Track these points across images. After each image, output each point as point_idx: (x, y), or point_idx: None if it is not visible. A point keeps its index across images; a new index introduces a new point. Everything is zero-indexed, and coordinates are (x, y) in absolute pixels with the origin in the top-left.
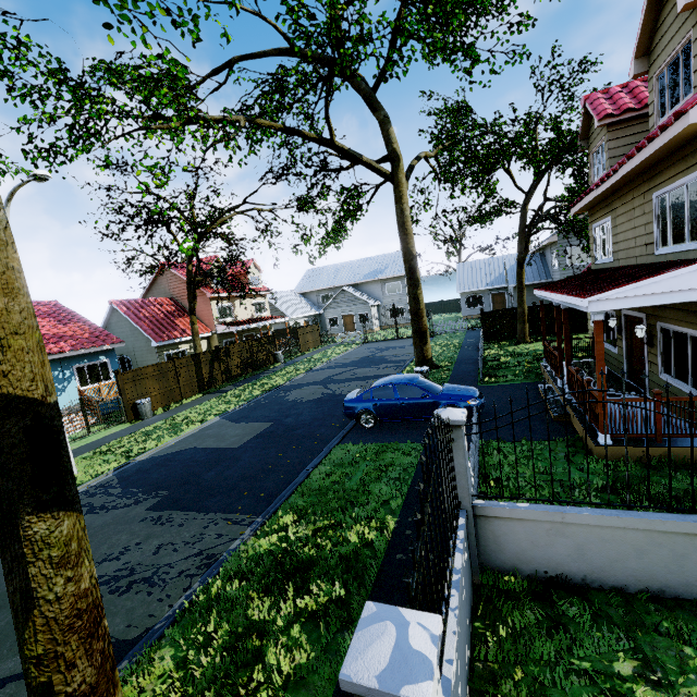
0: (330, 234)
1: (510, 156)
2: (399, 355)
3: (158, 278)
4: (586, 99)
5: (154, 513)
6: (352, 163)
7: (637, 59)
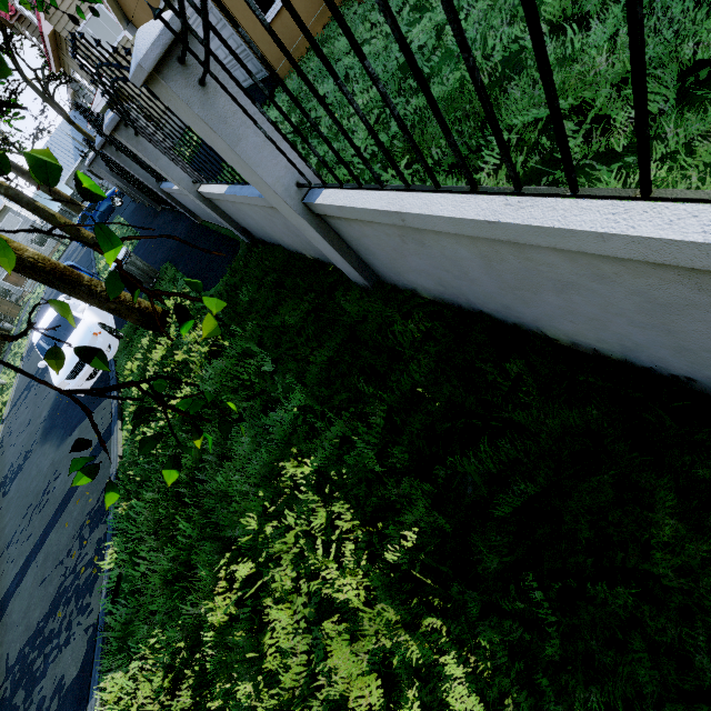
0: None
1: None
2: None
3: None
4: None
5: None
6: None
7: None
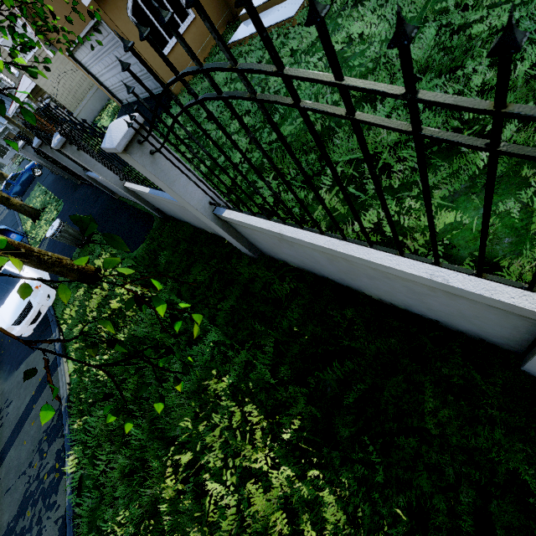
0: None
1: None
2: None
3: None
4: None
5: None
6: None
7: None
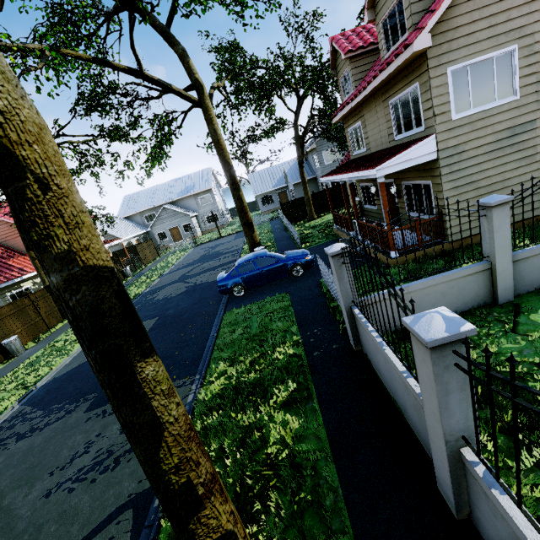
0: (153, 157)
1: (281, 84)
2: (230, 247)
3: None
4: (332, 39)
5: (95, 411)
6: (161, 93)
7: (368, 10)
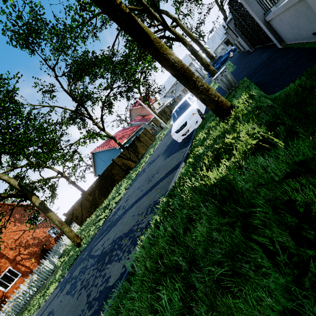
0: None
1: None
2: None
3: (131, 114)
4: None
5: None
6: (165, 32)
7: None
